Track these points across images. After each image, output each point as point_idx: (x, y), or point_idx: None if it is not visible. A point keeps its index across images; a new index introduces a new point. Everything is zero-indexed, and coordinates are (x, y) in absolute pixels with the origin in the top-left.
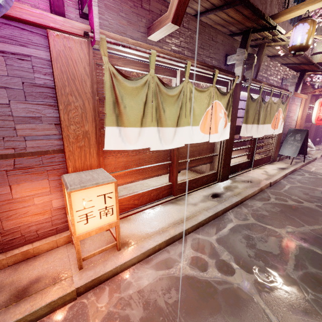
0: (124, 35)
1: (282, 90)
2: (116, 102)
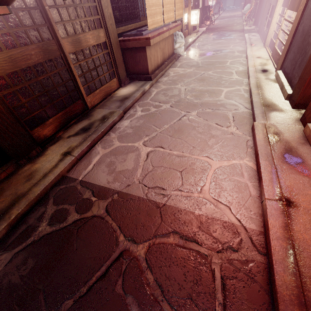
0: None
1: None
2: None
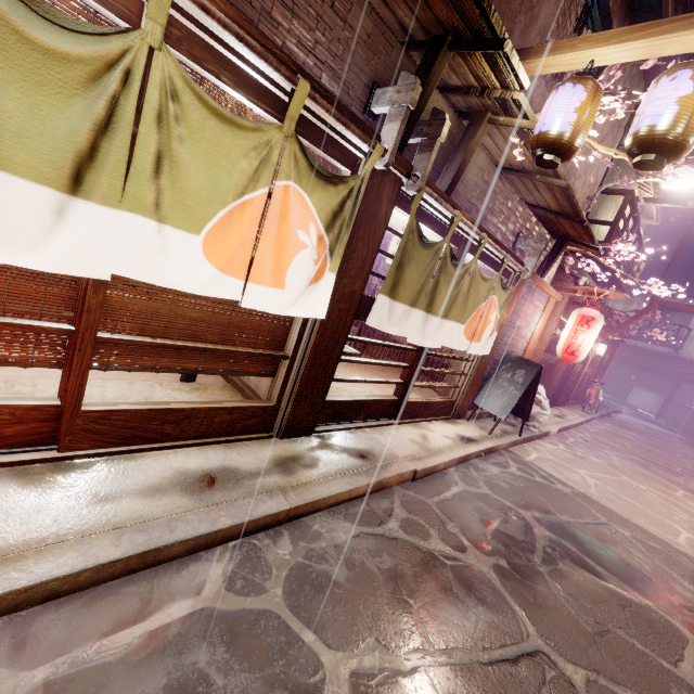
0: None
1: (507, 255)
2: None
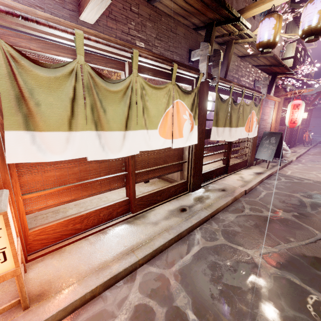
0: (41, 10)
1: (254, 92)
2: (22, 97)
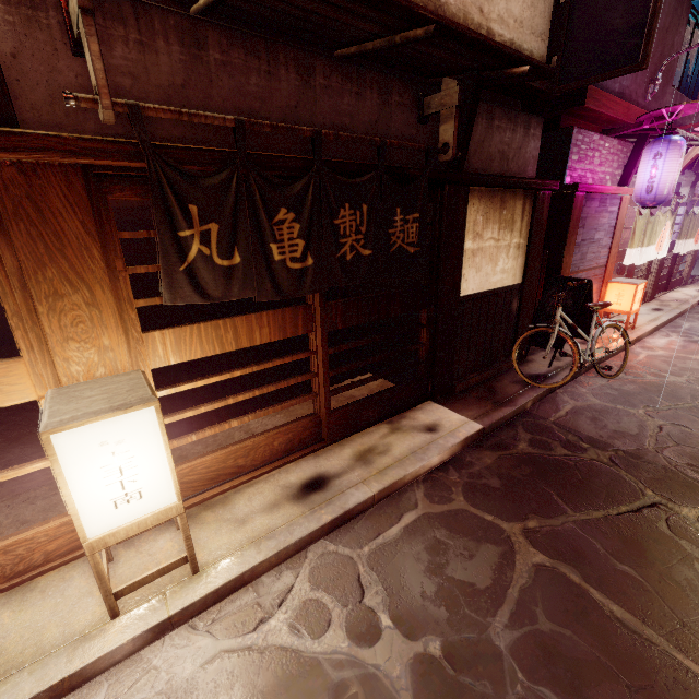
0: (631, 183)
1: None
2: (632, 232)
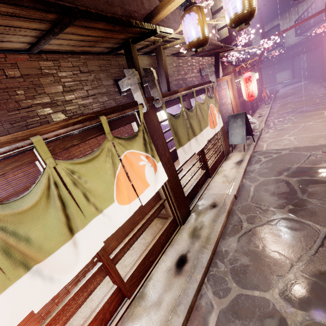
0: None
1: (204, 86)
2: None
